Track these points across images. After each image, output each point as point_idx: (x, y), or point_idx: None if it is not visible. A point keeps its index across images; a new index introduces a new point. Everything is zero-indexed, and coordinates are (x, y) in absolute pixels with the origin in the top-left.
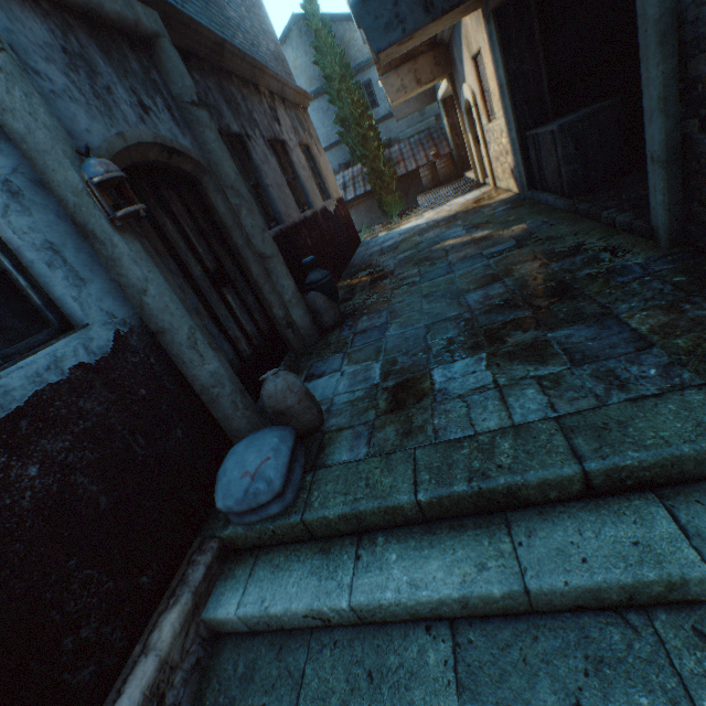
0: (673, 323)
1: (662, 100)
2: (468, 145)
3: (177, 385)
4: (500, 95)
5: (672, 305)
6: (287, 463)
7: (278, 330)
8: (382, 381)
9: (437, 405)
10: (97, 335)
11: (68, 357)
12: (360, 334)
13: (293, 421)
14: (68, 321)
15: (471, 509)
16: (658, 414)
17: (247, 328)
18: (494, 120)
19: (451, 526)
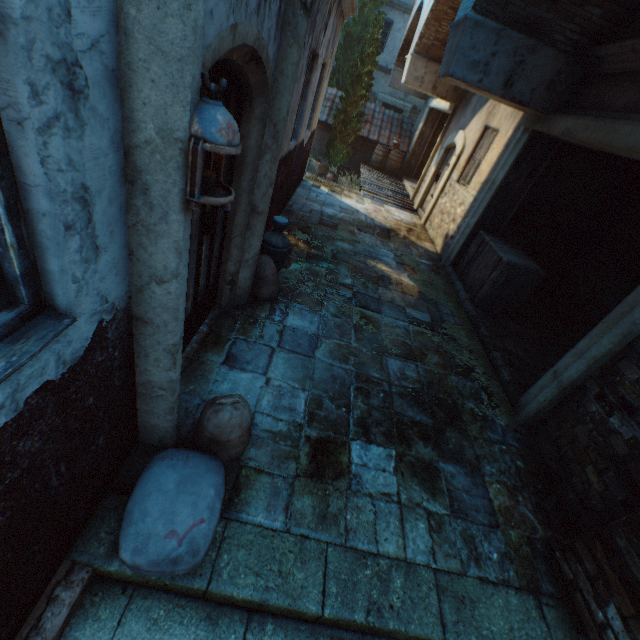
0: (511, 511)
1: (594, 361)
2: (426, 170)
3: (123, 379)
4: (487, 187)
5: (513, 489)
6: (216, 526)
7: (219, 281)
8: (306, 423)
9: (352, 494)
10: (78, 334)
11: (32, 380)
12: (290, 333)
13: (224, 451)
14: (43, 298)
15: (354, 628)
16: (493, 604)
17: (200, 282)
18: (463, 188)
19: (332, 636)
